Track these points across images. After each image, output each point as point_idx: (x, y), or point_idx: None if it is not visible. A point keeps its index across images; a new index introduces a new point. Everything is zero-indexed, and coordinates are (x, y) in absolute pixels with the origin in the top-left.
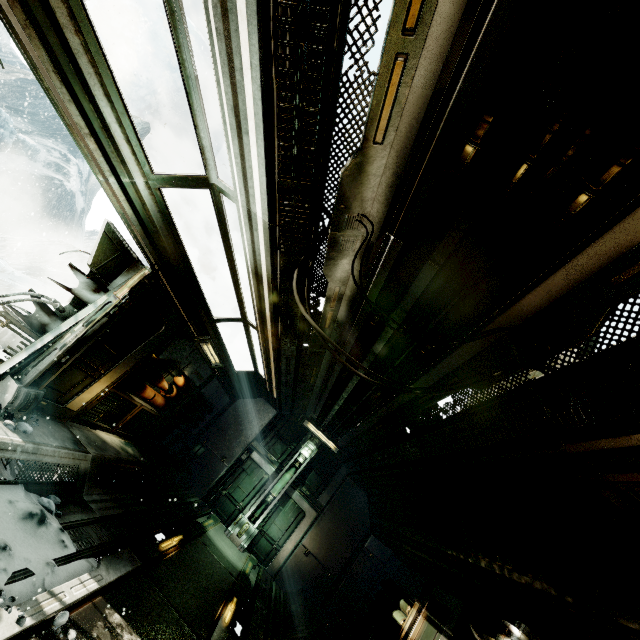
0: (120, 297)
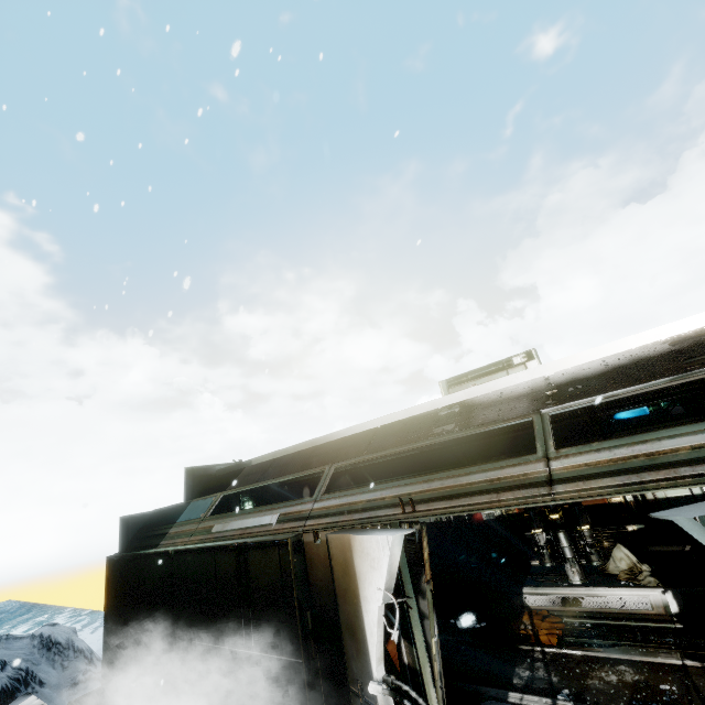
0: (431, 576)
